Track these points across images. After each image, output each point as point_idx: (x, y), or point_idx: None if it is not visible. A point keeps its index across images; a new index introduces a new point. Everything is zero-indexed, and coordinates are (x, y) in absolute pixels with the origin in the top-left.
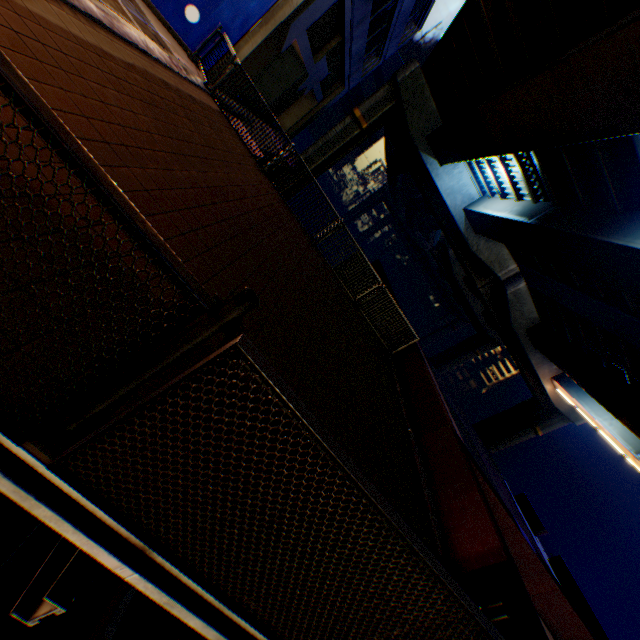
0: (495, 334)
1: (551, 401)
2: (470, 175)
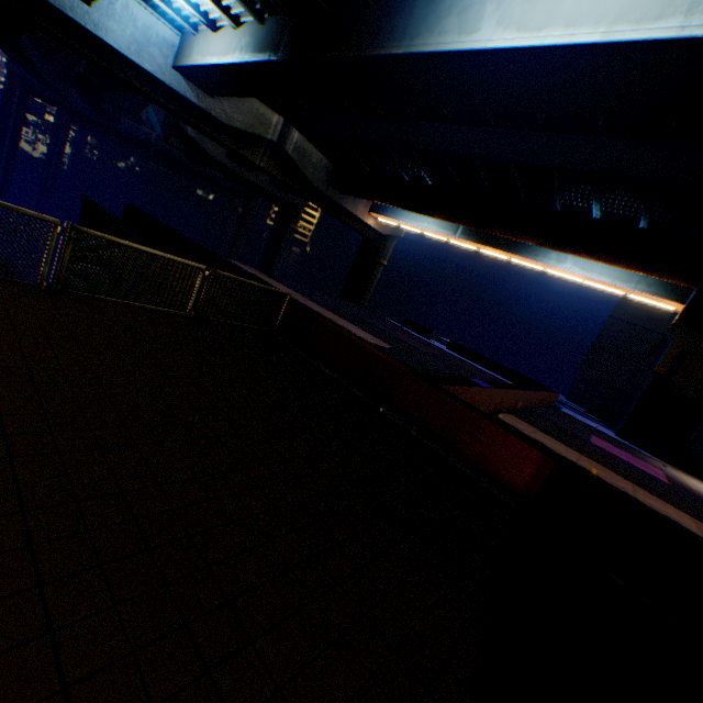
0: (296, 198)
1: (379, 232)
2: (144, 6)
